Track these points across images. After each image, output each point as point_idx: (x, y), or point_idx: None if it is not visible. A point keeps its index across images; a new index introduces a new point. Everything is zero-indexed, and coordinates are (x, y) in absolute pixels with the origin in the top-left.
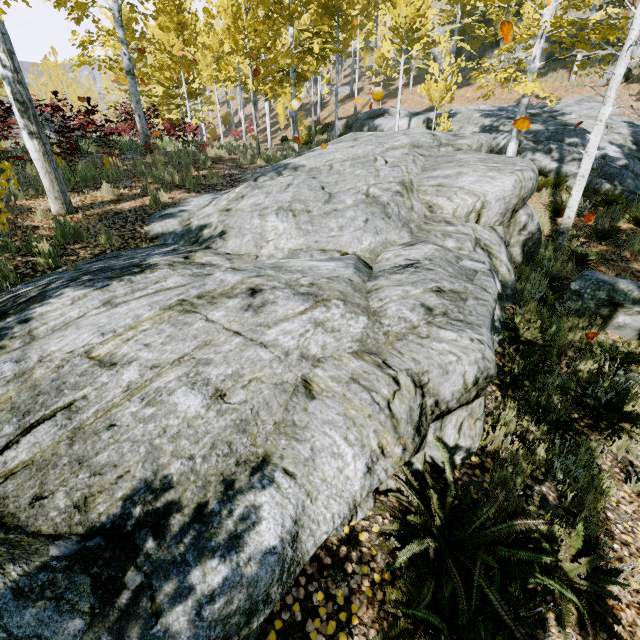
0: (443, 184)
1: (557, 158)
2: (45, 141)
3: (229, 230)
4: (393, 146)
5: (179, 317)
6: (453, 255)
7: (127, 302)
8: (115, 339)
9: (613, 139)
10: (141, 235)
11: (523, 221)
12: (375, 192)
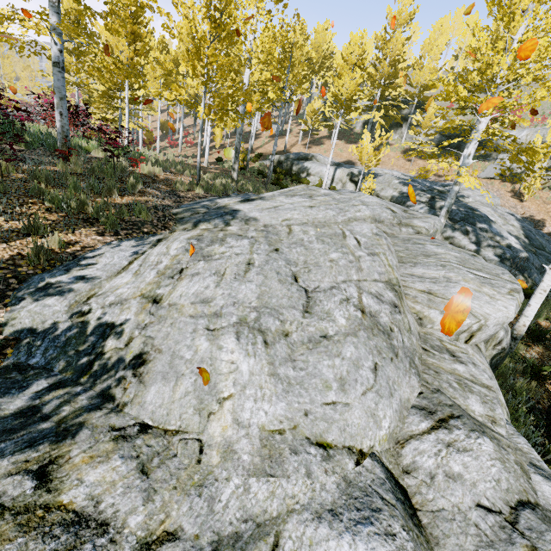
0: (434, 292)
1: (474, 241)
2: None
3: (153, 355)
4: (355, 216)
5: None
6: (518, 466)
7: None
8: None
9: (510, 230)
10: None
11: (500, 336)
12: (370, 304)
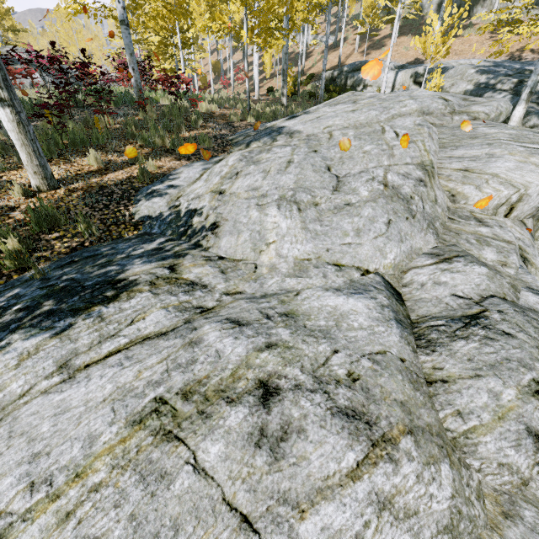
0: (471, 169)
1: None
2: (19, 109)
3: (222, 222)
4: (400, 112)
5: (153, 452)
6: (508, 284)
7: (88, 370)
8: (47, 509)
9: None
10: (125, 219)
11: None
12: (394, 180)
